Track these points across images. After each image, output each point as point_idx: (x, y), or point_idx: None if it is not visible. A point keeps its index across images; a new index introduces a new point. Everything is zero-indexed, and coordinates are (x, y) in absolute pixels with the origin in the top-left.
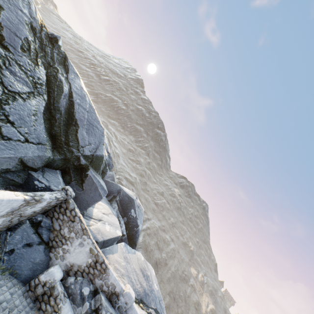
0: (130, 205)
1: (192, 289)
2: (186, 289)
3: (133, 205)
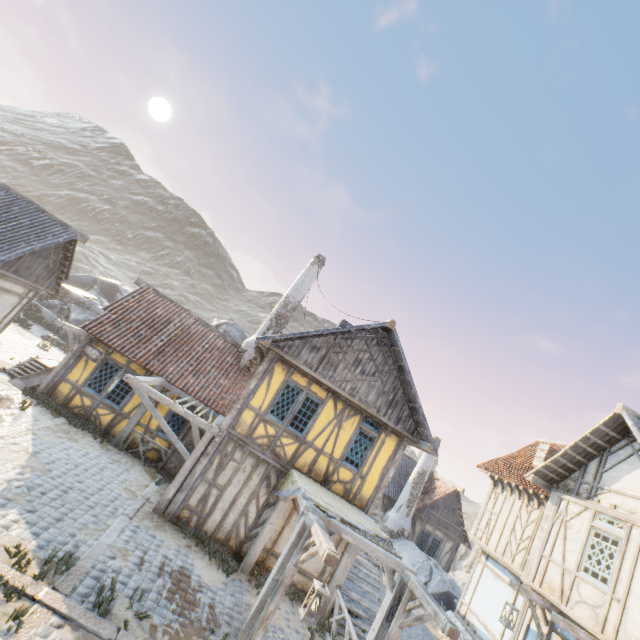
0: (114, 291)
1: None
2: None
3: (118, 290)
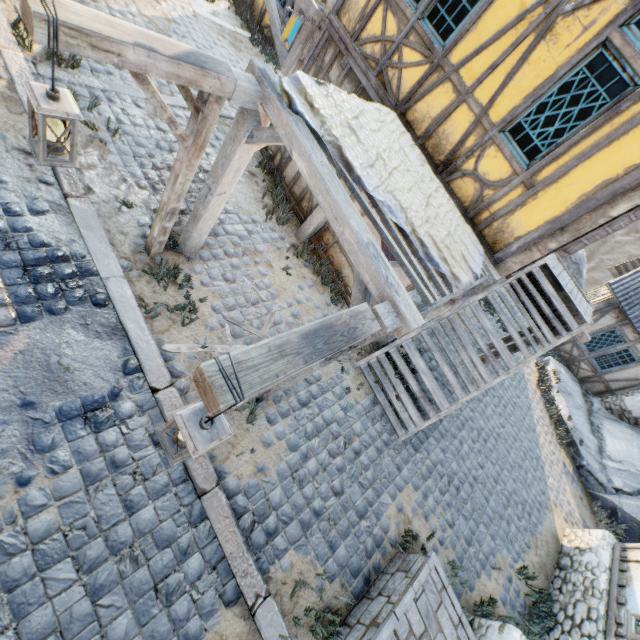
0: None
1: (637, 242)
2: (615, 234)
3: None
